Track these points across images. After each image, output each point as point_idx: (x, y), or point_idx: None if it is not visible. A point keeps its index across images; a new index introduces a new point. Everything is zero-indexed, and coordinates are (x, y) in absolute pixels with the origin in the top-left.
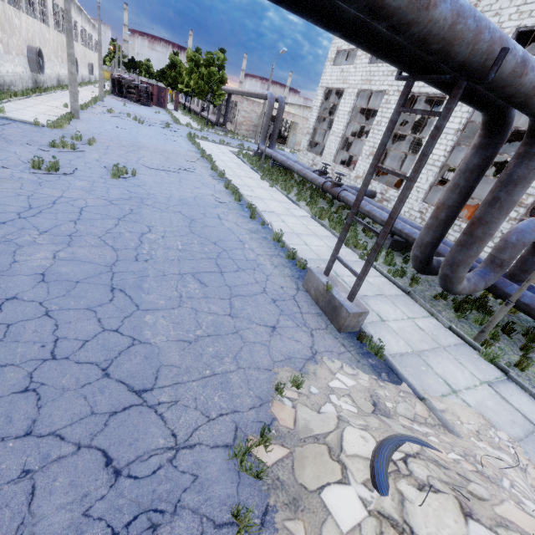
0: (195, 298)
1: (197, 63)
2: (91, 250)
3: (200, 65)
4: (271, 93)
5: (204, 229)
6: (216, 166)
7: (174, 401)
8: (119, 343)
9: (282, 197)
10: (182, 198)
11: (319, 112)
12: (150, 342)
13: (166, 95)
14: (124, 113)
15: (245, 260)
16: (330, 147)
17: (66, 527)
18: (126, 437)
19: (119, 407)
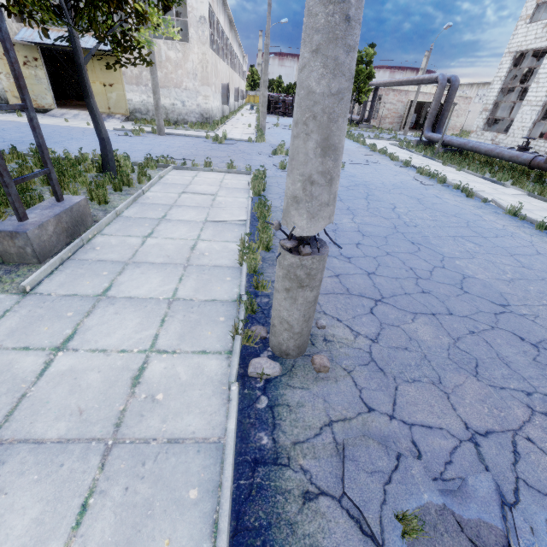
0: (481, 253)
1: None
2: (371, 218)
3: None
4: (442, 74)
5: (435, 205)
6: (396, 156)
7: (535, 315)
8: (454, 275)
9: (478, 179)
10: (393, 183)
11: (504, 83)
12: (476, 277)
13: None
14: (284, 125)
15: (495, 229)
16: (522, 120)
17: (528, 363)
18: (520, 328)
19: (495, 311)
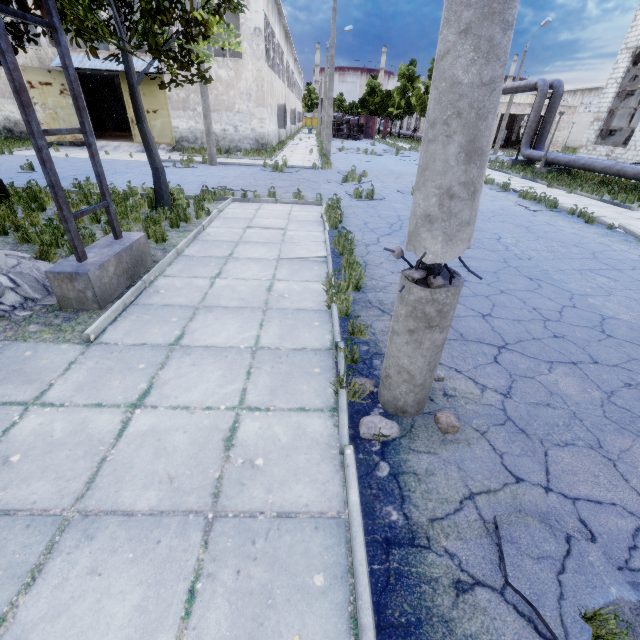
0: (618, 289)
1: (411, 78)
2: (473, 251)
3: (414, 79)
4: (543, 79)
5: (548, 234)
6: (491, 179)
7: None
8: (590, 316)
9: (595, 202)
10: (491, 210)
11: (620, 85)
12: (618, 318)
13: (375, 124)
14: (350, 149)
15: (630, 260)
16: None
17: None
18: None
19: None
